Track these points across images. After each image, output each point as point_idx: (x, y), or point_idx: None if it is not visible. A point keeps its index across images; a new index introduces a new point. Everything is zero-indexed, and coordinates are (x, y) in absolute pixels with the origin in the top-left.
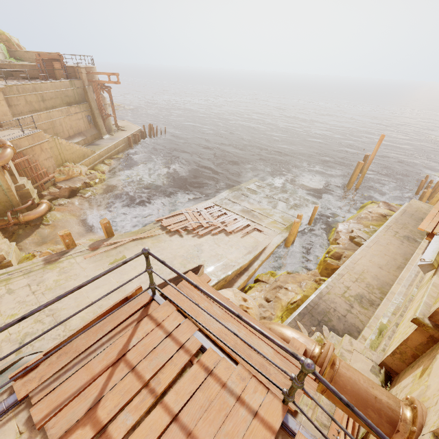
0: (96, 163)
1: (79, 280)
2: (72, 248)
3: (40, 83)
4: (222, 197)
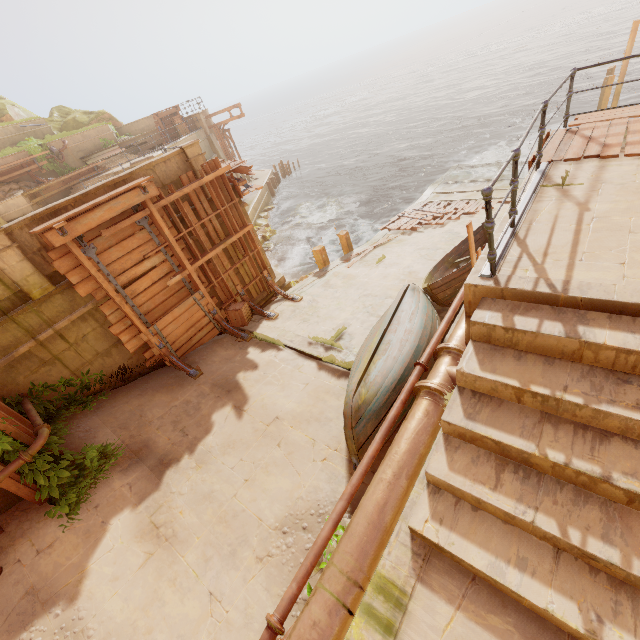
0: (255, 219)
1: (363, 278)
2: (327, 265)
3: (178, 142)
4: (429, 194)
